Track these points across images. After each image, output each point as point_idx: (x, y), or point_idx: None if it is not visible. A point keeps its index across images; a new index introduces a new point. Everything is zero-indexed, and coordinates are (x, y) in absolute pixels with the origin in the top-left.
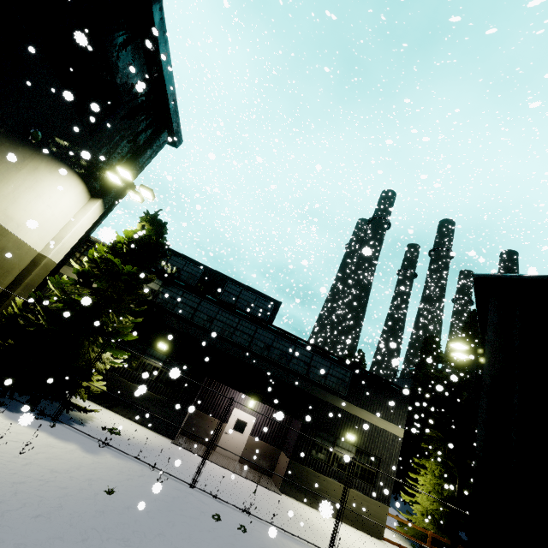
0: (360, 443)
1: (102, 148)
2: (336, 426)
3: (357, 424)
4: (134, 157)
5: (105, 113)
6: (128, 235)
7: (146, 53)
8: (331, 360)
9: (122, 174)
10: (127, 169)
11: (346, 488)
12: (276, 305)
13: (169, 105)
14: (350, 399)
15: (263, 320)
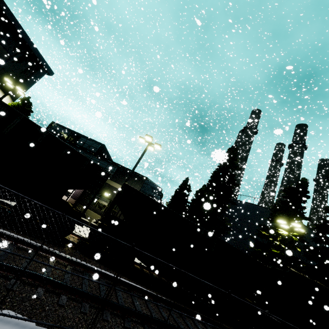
0: (111, 198)
1: (5, 74)
2: (102, 190)
3: (113, 190)
4: (26, 79)
5: (3, 59)
6: (9, 104)
7: (17, 34)
8: (108, 162)
9: (9, 81)
10: (8, 78)
11: (99, 216)
12: (101, 145)
13: (36, 55)
14: (112, 179)
15: (78, 145)
